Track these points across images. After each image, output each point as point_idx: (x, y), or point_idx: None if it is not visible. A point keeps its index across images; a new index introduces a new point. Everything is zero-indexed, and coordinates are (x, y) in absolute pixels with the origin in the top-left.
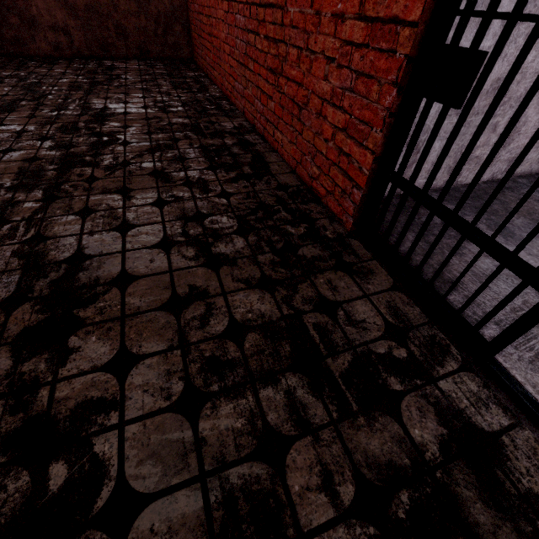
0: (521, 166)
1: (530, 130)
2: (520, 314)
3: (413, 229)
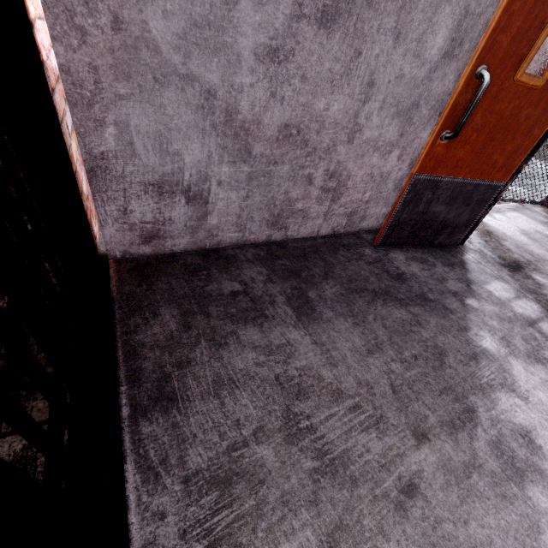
0: (366, 220)
1: (360, 185)
2: (236, 455)
3: (182, 303)
